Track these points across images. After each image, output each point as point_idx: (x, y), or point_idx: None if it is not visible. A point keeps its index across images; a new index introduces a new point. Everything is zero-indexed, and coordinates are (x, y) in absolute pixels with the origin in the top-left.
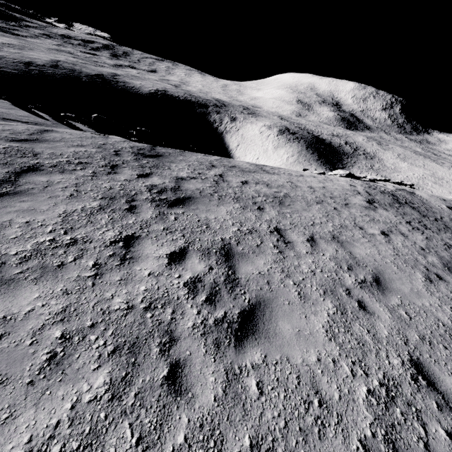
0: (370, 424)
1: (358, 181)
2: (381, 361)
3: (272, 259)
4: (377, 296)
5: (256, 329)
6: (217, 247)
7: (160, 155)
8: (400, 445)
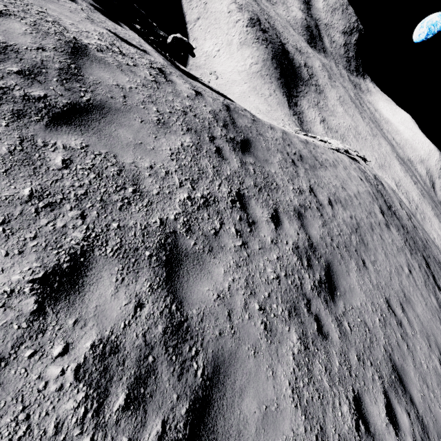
0: None
1: (354, 164)
2: None
3: (412, 363)
4: None
5: None
6: (391, 369)
7: (247, 138)
8: None
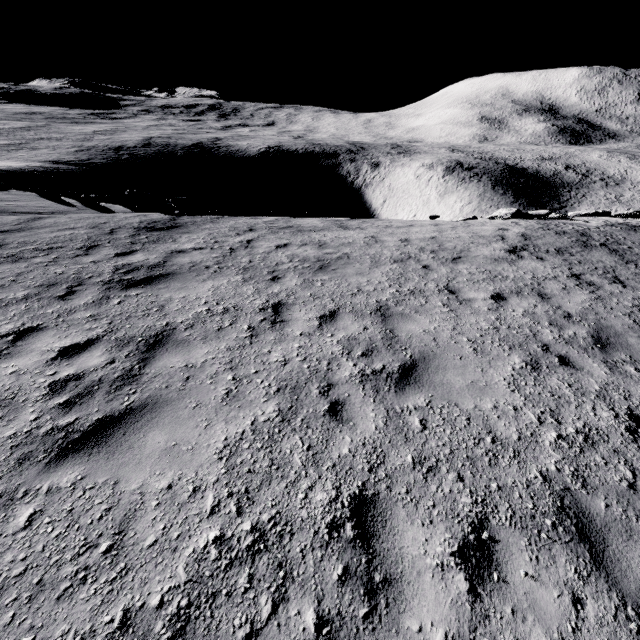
0: (170, 588)
1: (528, 222)
2: (291, 494)
3: (228, 346)
4: (383, 394)
5: (103, 441)
6: (148, 334)
7: (178, 225)
8: (199, 627)
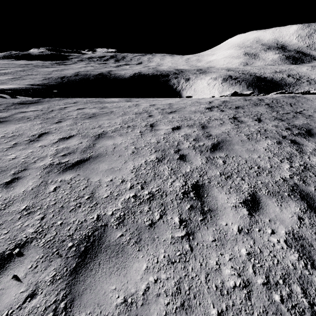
0: None
1: (238, 97)
2: None
3: None
4: (50, 174)
5: None
6: None
7: (38, 102)
8: None
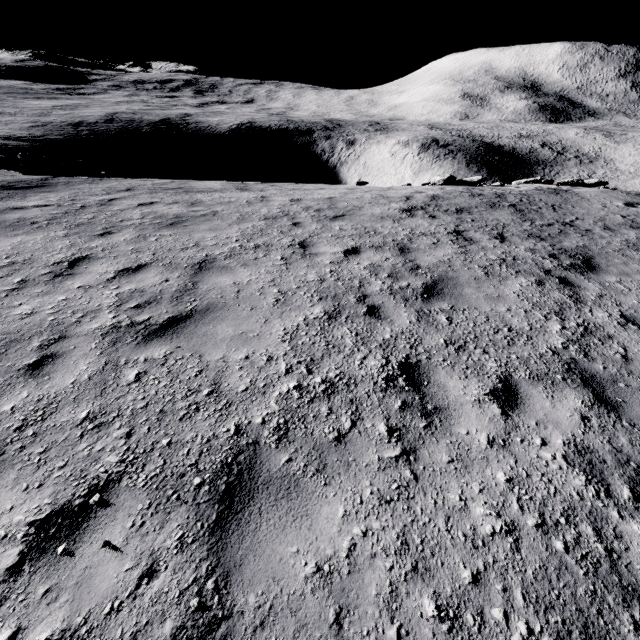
0: None
1: (456, 188)
2: None
3: None
4: (119, 346)
5: None
6: None
7: (44, 185)
8: None
